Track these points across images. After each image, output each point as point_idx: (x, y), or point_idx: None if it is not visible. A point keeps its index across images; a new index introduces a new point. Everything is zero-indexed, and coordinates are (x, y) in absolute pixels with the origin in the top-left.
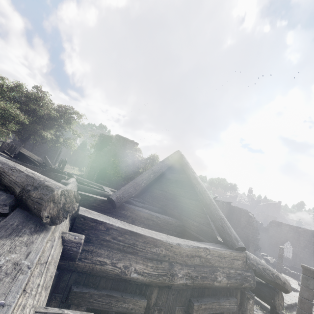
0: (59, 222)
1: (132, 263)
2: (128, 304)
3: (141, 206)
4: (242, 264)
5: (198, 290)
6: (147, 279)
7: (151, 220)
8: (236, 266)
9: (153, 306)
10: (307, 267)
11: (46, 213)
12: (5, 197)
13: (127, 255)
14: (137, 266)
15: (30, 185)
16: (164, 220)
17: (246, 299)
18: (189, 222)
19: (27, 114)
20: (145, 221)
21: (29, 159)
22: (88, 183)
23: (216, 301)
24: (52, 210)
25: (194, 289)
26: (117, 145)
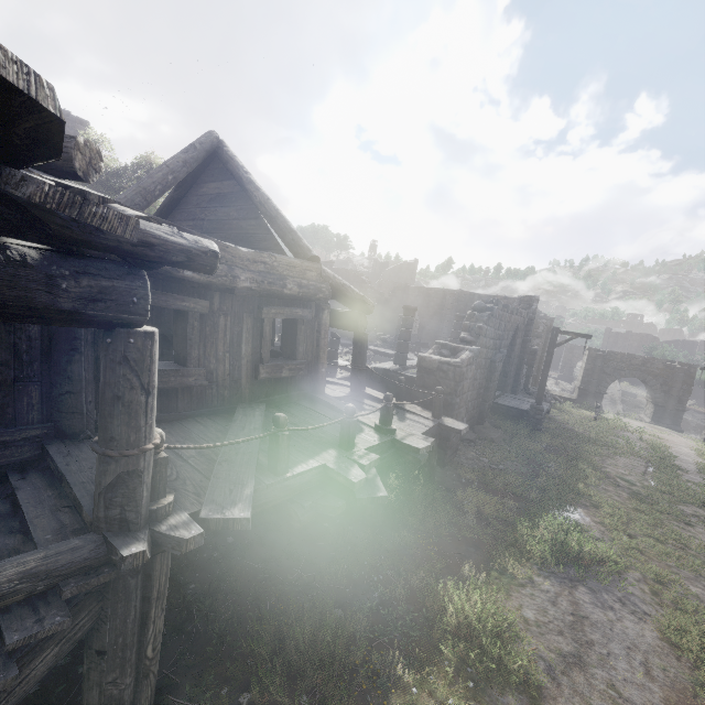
0: (92, 181)
1: None
2: (189, 304)
3: None
4: (316, 276)
5: (267, 299)
6: (205, 279)
7: None
8: (310, 277)
9: (218, 311)
10: (408, 306)
11: (78, 164)
12: None
13: None
14: None
15: None
16: None
17: (322, 310)
18: None
19: None
20: None
21: None
22: None
23: (287, 308)
24: (82, 162)
25: (262, 298)
26: None
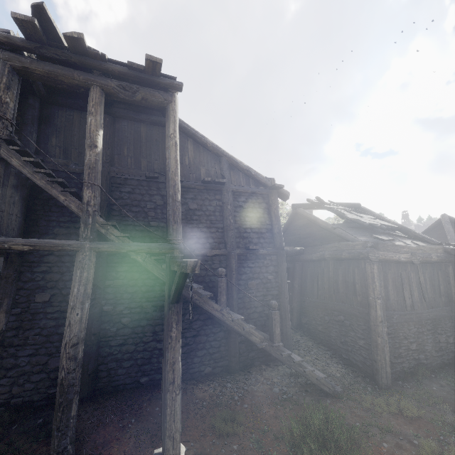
0: None
1: None
2: None
3: None
4: None
5: None
6: None
7: None
8: None
9: None
10: None
11: None
12: None
13: None
14: None
15: None
16: None
17: None
18: None
19: None
20: None
21: None
22: None
23: None
24: None
25: None
26: None
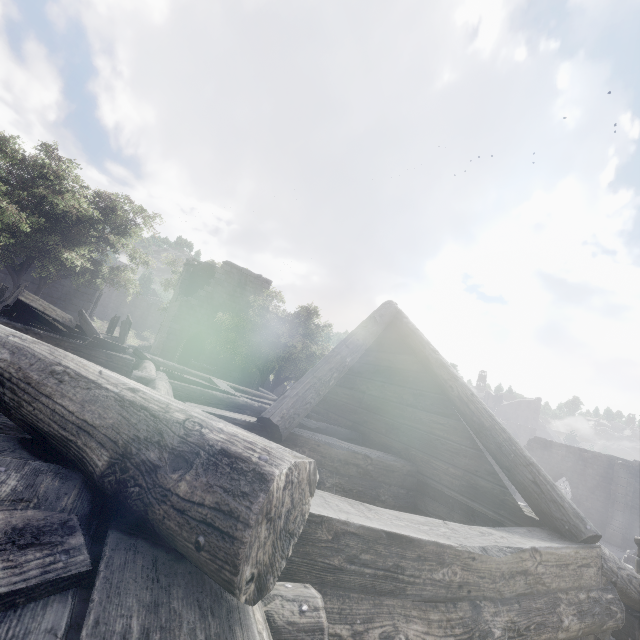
0: (273, 580)
1: (397, 622)
2: None
3: (313, 427)
4: (595, 575)
5: None
6: None
7: (354, 465)
8: (587, 581)
9: None
10: None
11: (248, 569)
12: (51, 482)
13: (384, 602)
14: (411, 630)
15: (150, 442)
16: (380, 463)
17: None
18: (434, 466)
19: (23, 209)
20: (341, 467)
21: (41, 318)
22: (179, 372)
23: None
24: (263, 548)
25: None
26: (225, 284)
